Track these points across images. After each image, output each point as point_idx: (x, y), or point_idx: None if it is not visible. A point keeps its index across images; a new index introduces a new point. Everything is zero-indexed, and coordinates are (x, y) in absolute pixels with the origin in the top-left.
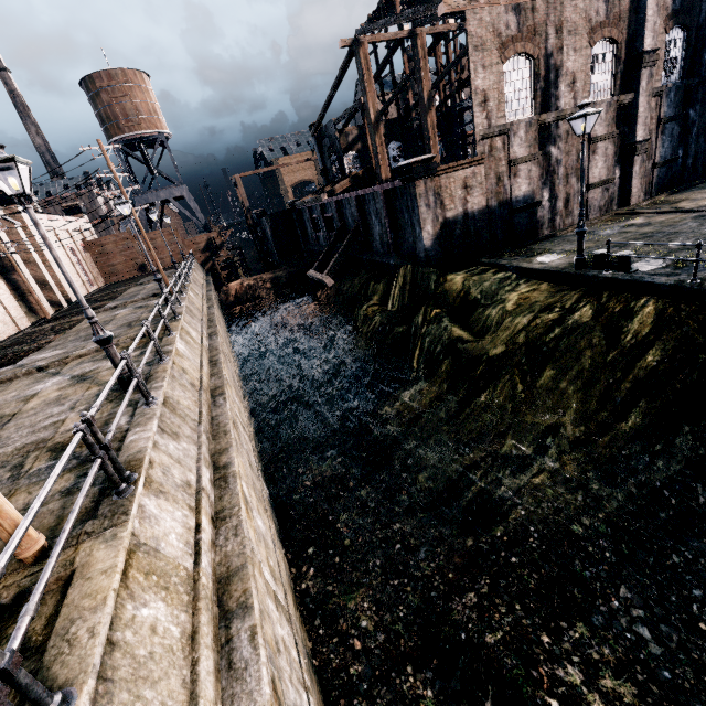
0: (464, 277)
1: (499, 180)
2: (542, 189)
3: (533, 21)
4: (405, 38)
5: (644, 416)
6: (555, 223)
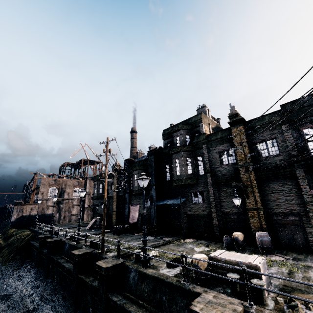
0: (16, 229)
1: (43, 209)
2: (57, 213)
3: (59, 182)
4: (50, 175)
5: (13, 255)
6: (60, 222)
